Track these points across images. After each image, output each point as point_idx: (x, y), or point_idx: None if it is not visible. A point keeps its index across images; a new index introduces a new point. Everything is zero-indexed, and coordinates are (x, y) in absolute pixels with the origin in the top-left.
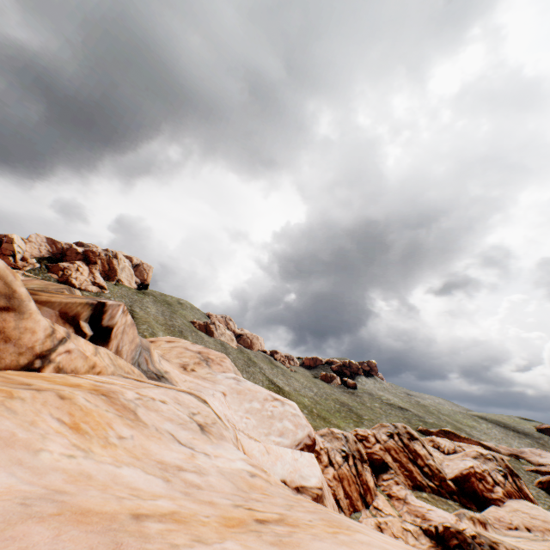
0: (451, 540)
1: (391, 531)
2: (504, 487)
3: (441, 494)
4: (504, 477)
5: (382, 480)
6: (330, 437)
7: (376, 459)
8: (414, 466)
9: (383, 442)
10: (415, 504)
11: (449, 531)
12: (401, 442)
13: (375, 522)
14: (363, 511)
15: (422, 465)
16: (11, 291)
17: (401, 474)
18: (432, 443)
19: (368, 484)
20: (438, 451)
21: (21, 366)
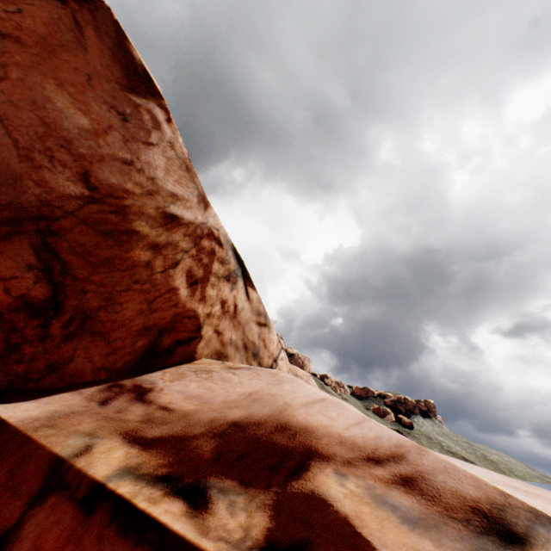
0: None
1: None
2: None
3: None
4: None
5: None
6: None
7: None
8: None
9: None
10: None
11: None
12: None
13: None
14: None
15: None
16: (265, 312)
17: None
18: None
19: None
20: None
21: (269, 366)
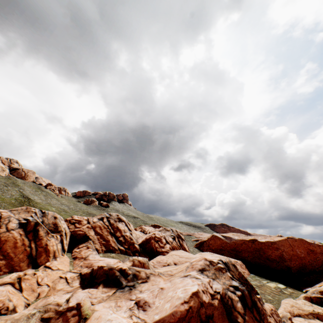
0: (101, 277)
1: (36, 280)
2: (172, 244)
3: (127, 254)
4: (173, 239)
5: (77, 248)
6: (20, 211)
7: (80, 234)
8: (113, 237)
9: (93, 222)
10: (93, 259)
11: (103, 270)
12: (109, 222)
13: (19, 274)
14: (25, 271)
15: (119, 236)
16: None
17: (99, 243)
18: (141, 229)
19: (48, 247)
20: (143, 233)
21: None
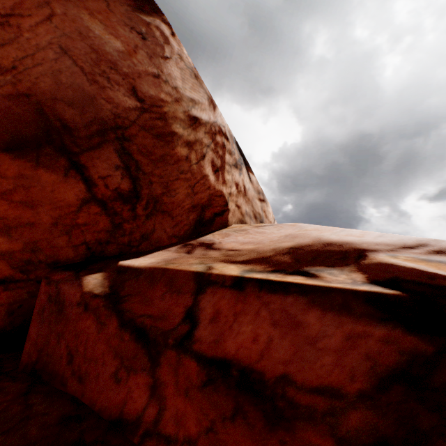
0: None
1: None
2: None
3: None
4: None
5: None
6: None
7: None
8: None
9: None
10: None
11: None
12: None
13: None
14: None
15: None
16: (262, 192)
17: None
18: None
19: None
20: None
21: None
